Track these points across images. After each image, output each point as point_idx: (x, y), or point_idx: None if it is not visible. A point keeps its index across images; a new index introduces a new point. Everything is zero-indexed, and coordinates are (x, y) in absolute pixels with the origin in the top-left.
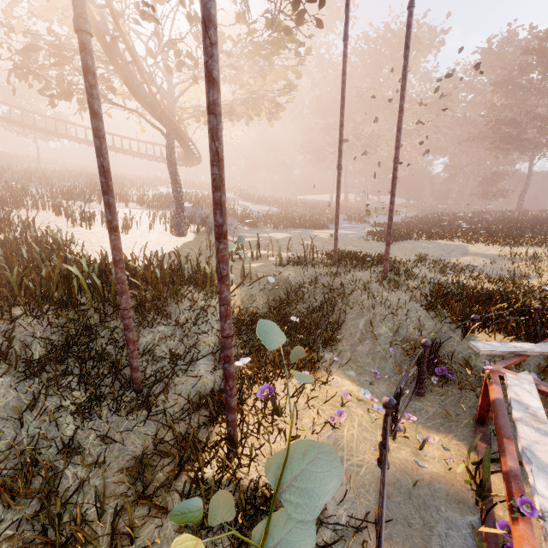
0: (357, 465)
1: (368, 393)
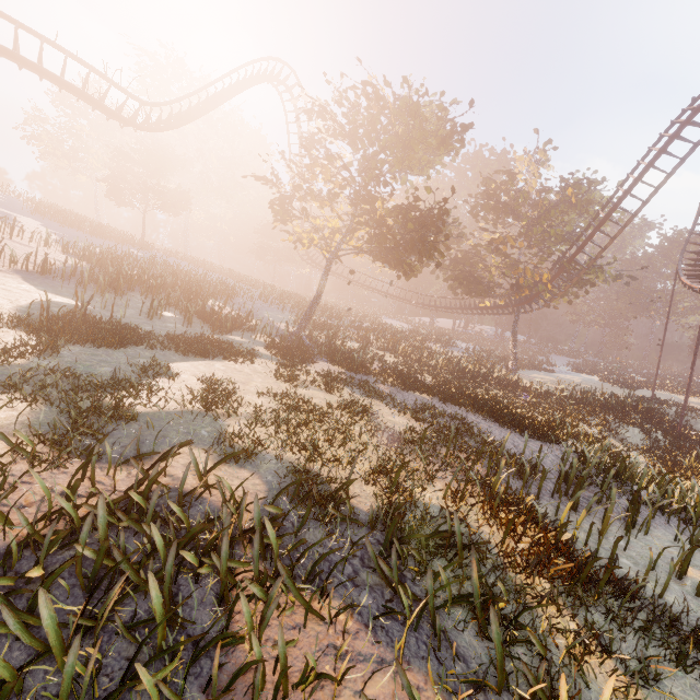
0: None
1: None
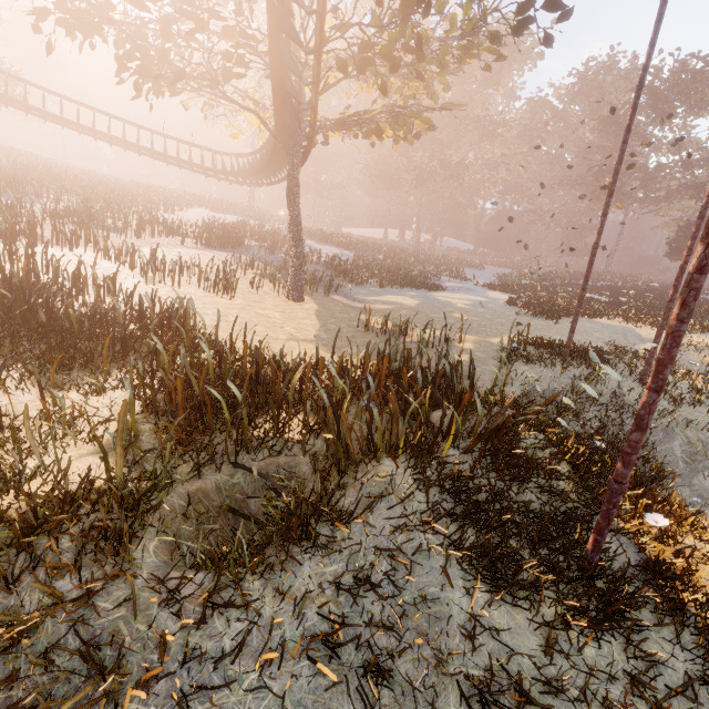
0: None
1: None
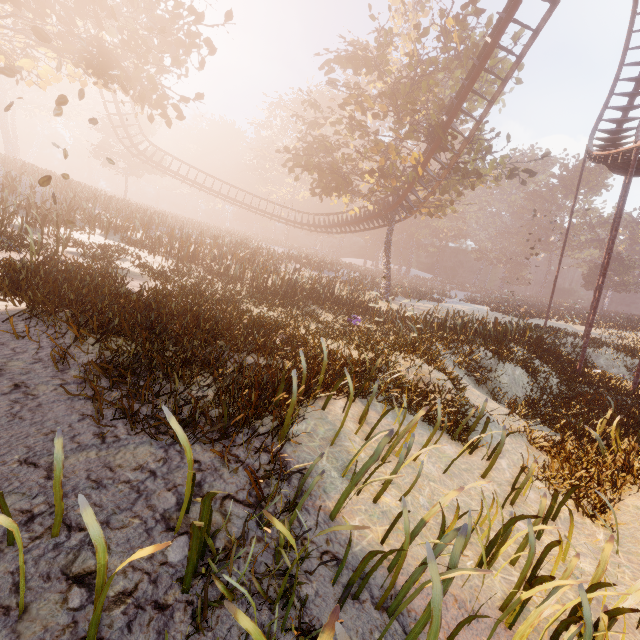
0: None
1: None
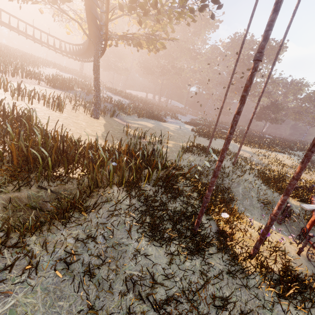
0: (294, 257)
1: (273, 226)
